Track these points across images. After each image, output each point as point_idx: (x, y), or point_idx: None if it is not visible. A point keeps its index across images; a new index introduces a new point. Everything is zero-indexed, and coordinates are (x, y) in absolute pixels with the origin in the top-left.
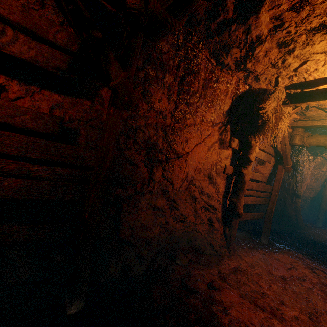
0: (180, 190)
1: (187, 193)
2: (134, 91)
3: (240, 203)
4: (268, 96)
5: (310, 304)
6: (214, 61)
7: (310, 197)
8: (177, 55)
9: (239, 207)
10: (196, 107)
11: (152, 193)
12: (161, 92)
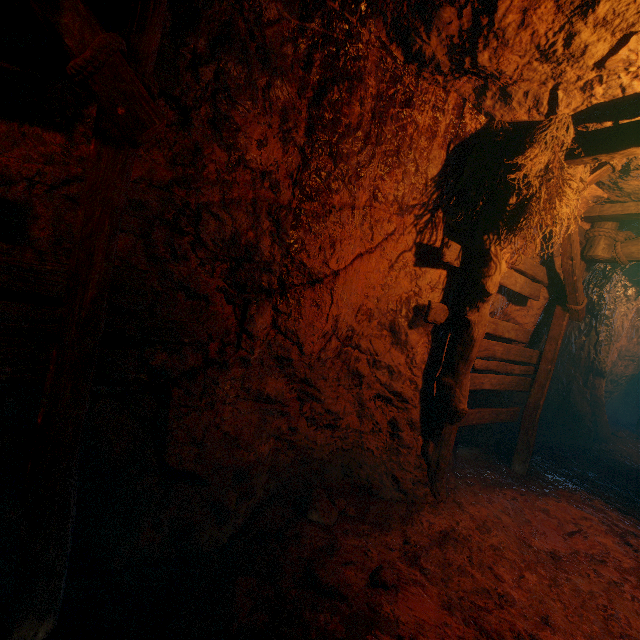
0: (321, 358)
1: (340, 366)
2: (190, 116)
3: (461, 388)
4: (533, 141)
5: (614, 625)
6: (400, 51)
7: (627, 376)
8: (303, 31)
9: (458, 396)
10: (357, 165)
11: (248, 365)
12: (263, 124)
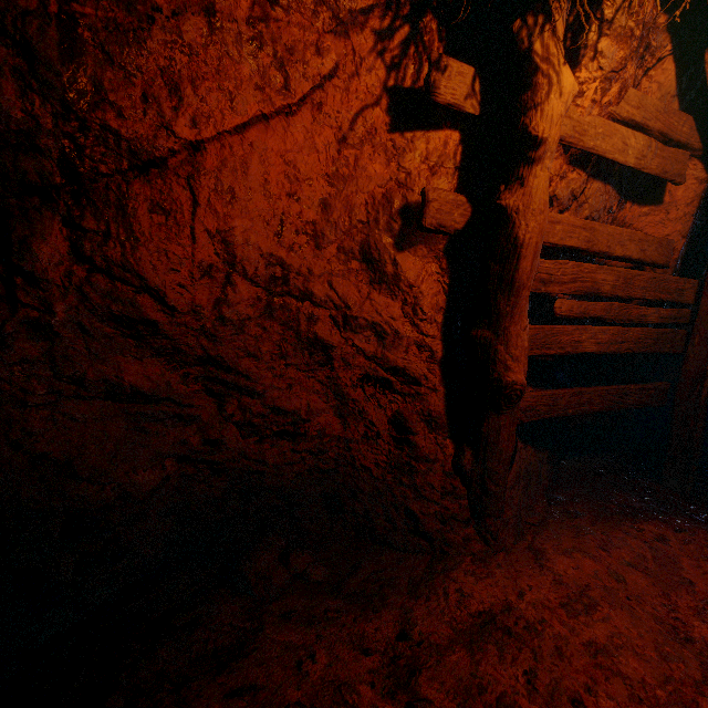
0: (228, 318)
1: (280, 332)
2: None
3: (507, 344)
4: None
5: None
6: None
7: None
8: None
9: (503, 360)
10: None
11: (51, 335)
12: None
